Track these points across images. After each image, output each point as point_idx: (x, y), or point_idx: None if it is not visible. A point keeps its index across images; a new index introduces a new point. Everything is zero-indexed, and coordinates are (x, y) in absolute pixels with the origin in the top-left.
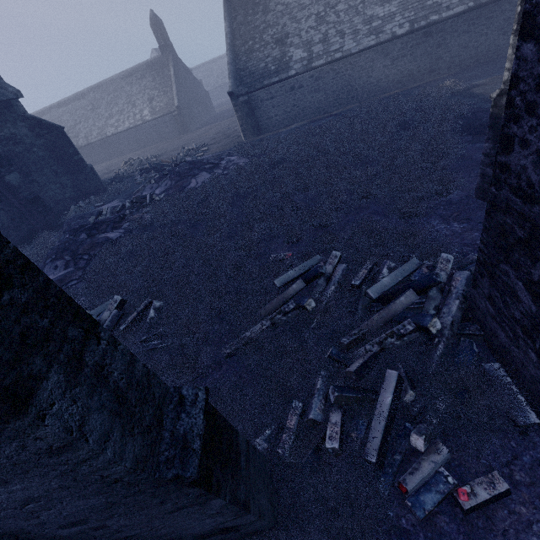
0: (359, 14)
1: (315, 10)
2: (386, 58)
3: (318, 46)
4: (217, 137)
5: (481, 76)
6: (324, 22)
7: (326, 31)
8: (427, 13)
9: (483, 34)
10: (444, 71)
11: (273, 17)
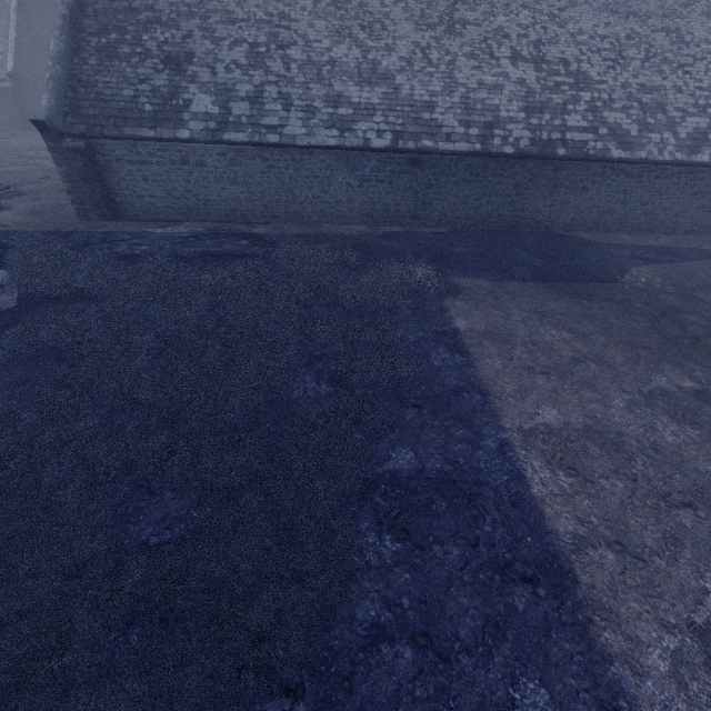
0: (322, 82)
1: (252, 36)
2: (352, 173)
3: (242, 105)
4: (53, 178)
5: (469, 266)
6: (262, 65)
7: (263, 85)
8: (420, 130)
9: (487, 193)
10: (432, 222)
11: (171, 8)
